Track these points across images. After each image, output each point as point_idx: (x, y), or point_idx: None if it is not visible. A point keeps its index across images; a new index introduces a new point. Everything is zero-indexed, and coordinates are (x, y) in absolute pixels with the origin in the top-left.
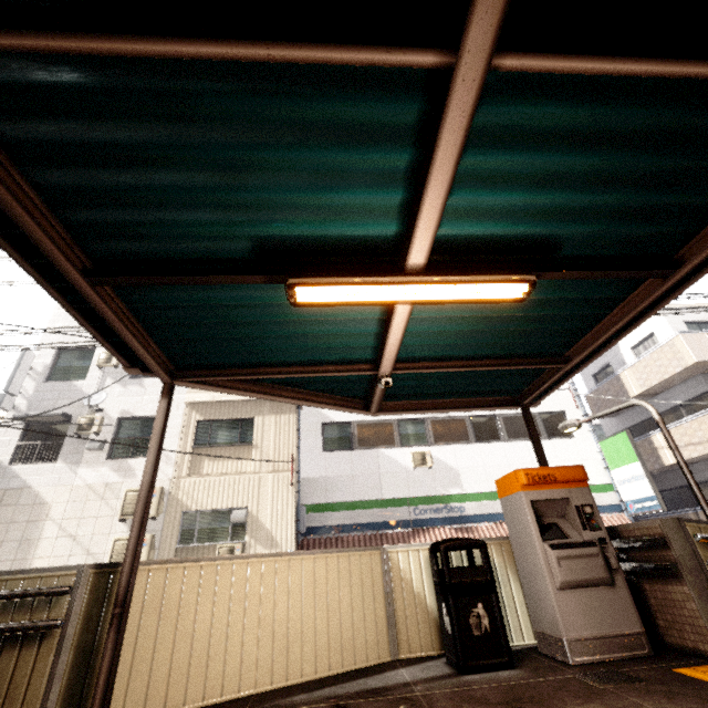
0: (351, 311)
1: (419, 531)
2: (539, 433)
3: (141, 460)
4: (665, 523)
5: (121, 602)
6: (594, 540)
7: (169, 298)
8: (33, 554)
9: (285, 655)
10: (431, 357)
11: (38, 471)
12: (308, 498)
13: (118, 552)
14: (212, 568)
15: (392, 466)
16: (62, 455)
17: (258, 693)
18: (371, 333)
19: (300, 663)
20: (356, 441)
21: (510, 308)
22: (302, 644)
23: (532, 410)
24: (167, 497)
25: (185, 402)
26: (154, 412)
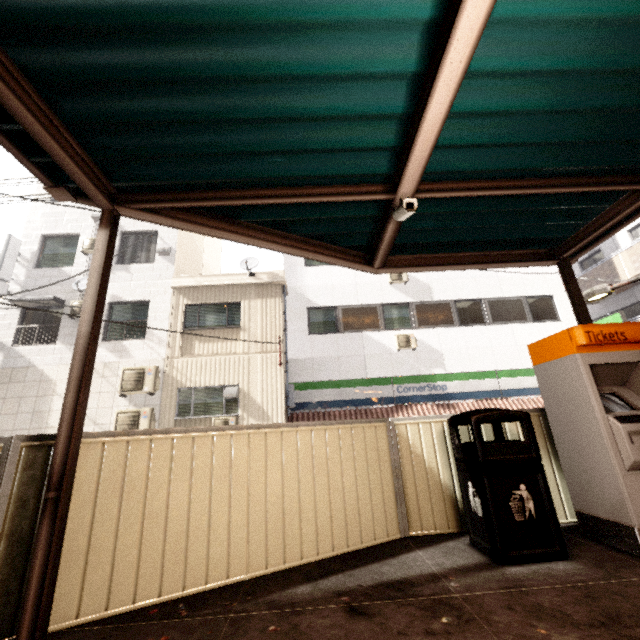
0: (370, 55)
1: (402, 407)
2: (524, 316)
3: (134, 342)
4: None
5: (56, 484)
6: None
7: (54, 4)
8: (46, 424)
9: (282, 536)
10: (468, 177)
11: (39, 352)
12: (295, 377)
13: (122, 423)
14: (187, 440)
15: (376, 348)
16: (60, 337)
17: (250, 578)
18: (392, 120)
19: (299, 544)
20: (341, 325)
21: (635, 50)
22: (301, 523)
23: (519, 295)
24: (162, 375)
25: (171, 286)
26: (142, 296)
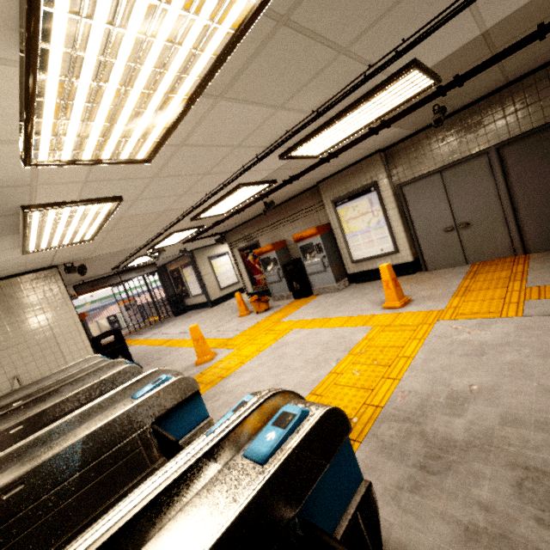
0: None
1: (104, 309)
2: None
3: None
4: (144, 304)
5: None
6: (135, 308)
7: None
8: None
9: None
10: None
11: None
12: None
13: None
14: None
15: None
16: None
17: None
18: None
19: None
20: None
21: None
22: None
23: None
24: None
25: None
26: None
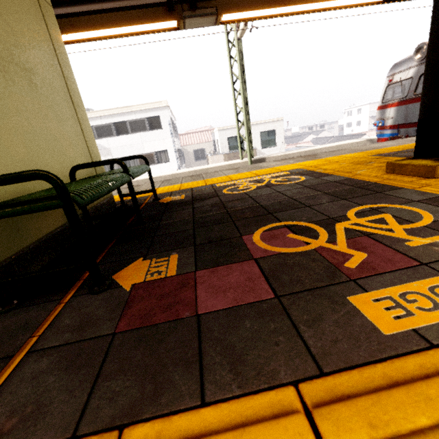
0: None
1: None
2: None
3: None
4: None
5: None
6: None
7: None
8: None
9: None
10: None
11: None
12: None
13: None
14: None
15: None
16: None
17: None
18: None
19: None
20: None
21: None
22: None
23: None
24: None
25: None
26: None
